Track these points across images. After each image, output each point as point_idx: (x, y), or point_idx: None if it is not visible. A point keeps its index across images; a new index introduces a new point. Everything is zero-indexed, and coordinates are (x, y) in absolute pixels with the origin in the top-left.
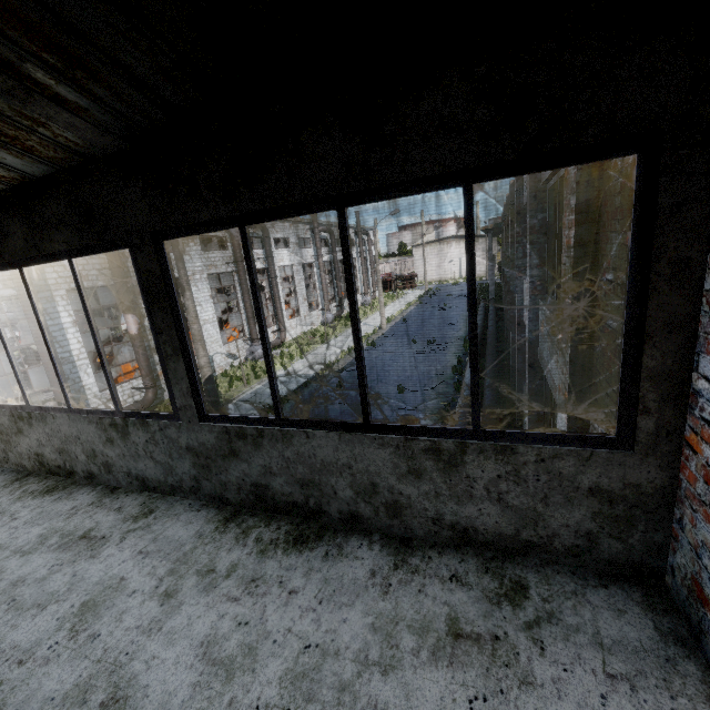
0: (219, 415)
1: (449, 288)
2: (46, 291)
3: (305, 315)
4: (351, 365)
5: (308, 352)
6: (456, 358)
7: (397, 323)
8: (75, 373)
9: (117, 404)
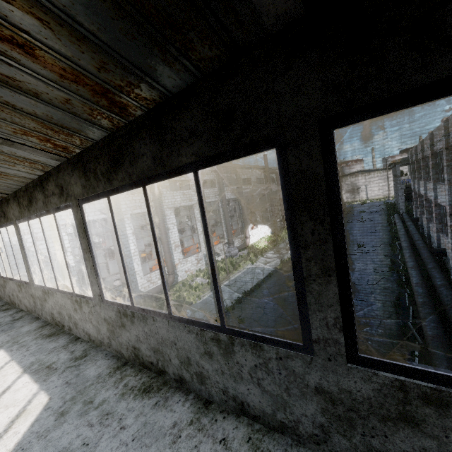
0: (385, 361)
1: (360, 207)
2: (120, 215)
3: (260, 227)
4: None
5: (266, 252)
6: (387, 259)
7: None
8: (132, 264)
9: (223, 319)
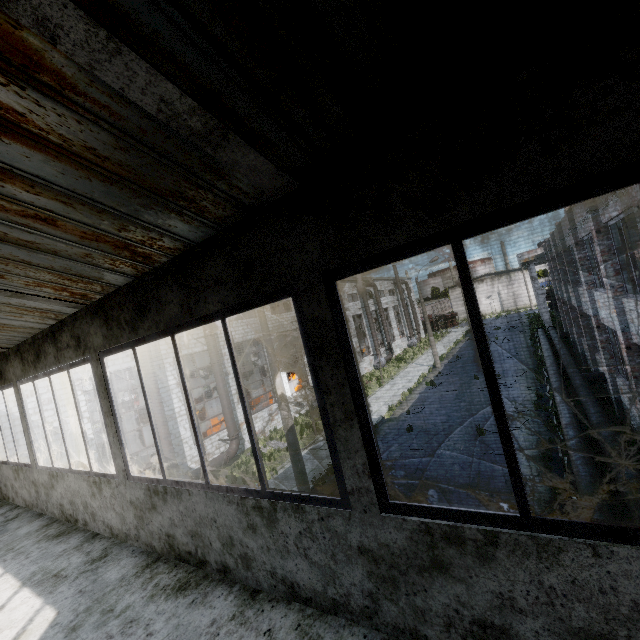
0: (411, 504)
1: (494, 322)
2: (159, 360)
3: (359, 361)
4: (415, 407)
5: (368, 396)
6: (532, 392)
7: (451, 360)
8: (176, 428)
9: (263, 481)
